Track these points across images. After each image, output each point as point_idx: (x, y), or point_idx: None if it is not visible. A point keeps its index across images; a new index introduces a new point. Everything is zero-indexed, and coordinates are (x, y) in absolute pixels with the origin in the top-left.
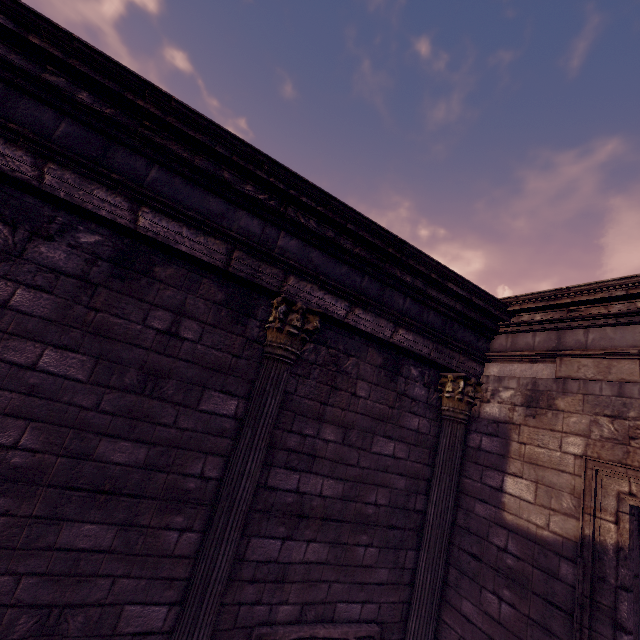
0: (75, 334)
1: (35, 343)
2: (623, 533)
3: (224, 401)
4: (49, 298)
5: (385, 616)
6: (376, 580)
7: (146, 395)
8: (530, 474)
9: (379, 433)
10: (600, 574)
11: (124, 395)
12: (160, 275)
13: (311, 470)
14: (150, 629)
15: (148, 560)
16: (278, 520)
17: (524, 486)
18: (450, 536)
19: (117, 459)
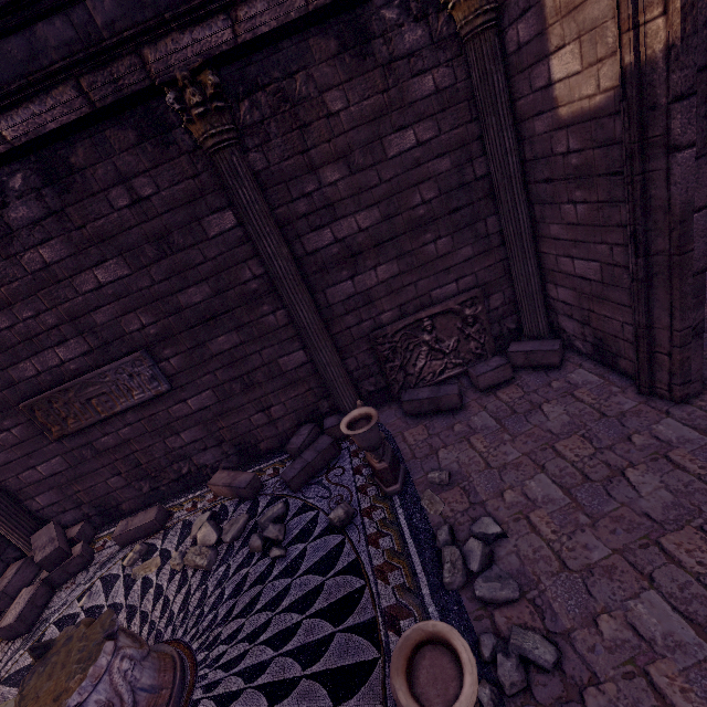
0: (94, 251)
1: (85, 273)
2: (674, 21)
3: (221, 219)
4: (56, 242)
5: (486, 279)
6: (461, 260)
7: (170, 255)
8: (571, 32)
9: (386, 133)
10: (650, 103)
11: (159, 264)
12: (80, 163)
13: (337, 218)
14: (302, 363)
15: (269, 336)
16: (337, 269)
17: (568, 56)
18: (525, 178)
19: (197, 300)
